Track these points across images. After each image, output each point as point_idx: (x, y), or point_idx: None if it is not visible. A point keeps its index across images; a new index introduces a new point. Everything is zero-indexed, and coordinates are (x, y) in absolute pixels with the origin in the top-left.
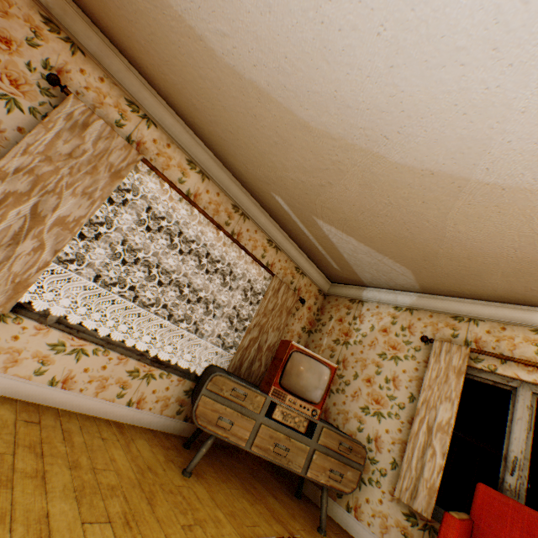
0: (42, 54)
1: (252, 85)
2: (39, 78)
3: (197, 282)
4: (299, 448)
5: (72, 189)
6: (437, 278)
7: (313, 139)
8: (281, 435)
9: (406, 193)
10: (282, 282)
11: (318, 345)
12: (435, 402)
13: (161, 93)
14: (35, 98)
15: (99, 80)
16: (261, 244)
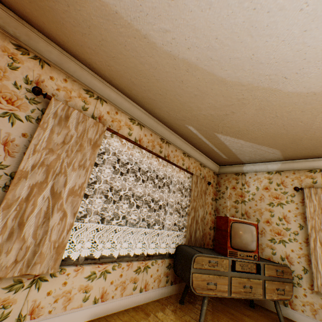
0: (21, 73)
1: (184, 61)
2: (25, 92)
3: (154, 195)
4: (256, 283)
5: (71, 166)
6: (297, 151)
7: (226, 88)
8: (244, 280)
9: (290, 109)
10: (197, 176)
11: (224, 206)
12: (319, 226)
13: (106, 79)
14: (27, 108)
15: (63, 81)
16: (180, 157)
